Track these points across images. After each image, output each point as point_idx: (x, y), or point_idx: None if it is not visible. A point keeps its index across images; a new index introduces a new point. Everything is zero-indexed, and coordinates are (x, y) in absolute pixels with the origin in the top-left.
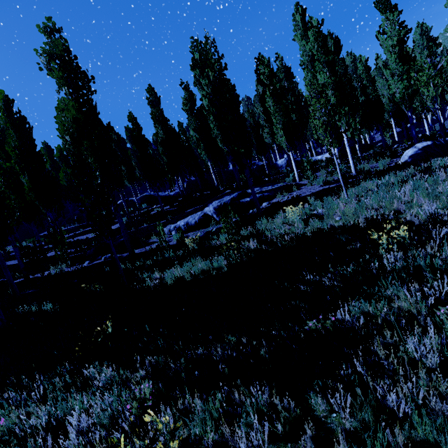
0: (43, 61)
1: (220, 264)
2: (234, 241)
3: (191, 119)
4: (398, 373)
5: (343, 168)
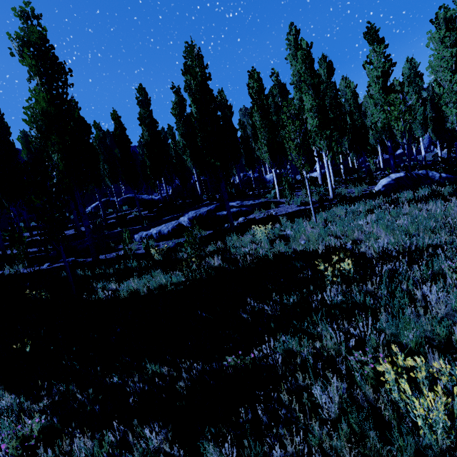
0: (16, 46)
1: (180, 279)
2: (197, 256)
3: (179, 124)
4: (300, 421)
5: (322, 190)
